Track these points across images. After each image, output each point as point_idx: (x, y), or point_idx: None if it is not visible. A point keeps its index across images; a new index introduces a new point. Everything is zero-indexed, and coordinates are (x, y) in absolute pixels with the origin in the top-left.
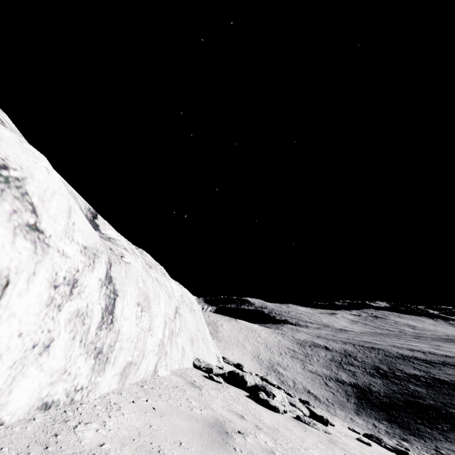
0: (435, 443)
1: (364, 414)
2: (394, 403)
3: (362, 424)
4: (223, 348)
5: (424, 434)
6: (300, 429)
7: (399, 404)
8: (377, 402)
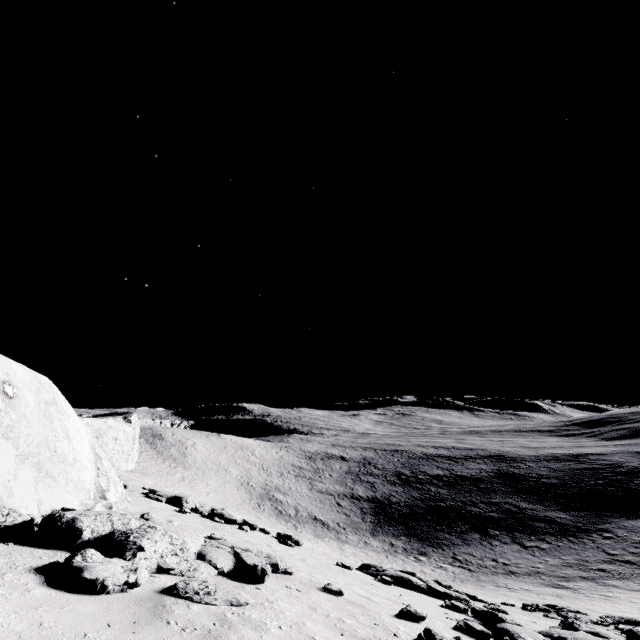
0: (453, 549)
1: (381, 533)
2: (414, 512)
3: (377, 546)
4: (193, 478)
5: (443, 542)
6: (116, 633)
7: (420, 512)
8: (397, 514)
